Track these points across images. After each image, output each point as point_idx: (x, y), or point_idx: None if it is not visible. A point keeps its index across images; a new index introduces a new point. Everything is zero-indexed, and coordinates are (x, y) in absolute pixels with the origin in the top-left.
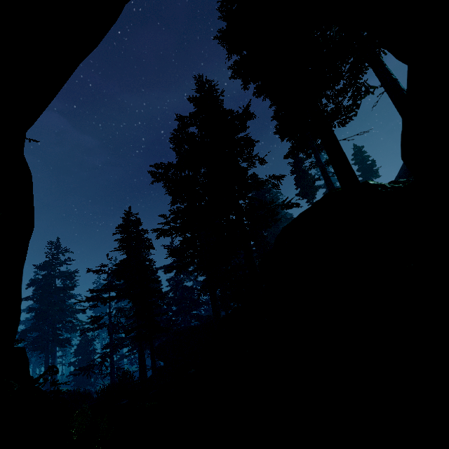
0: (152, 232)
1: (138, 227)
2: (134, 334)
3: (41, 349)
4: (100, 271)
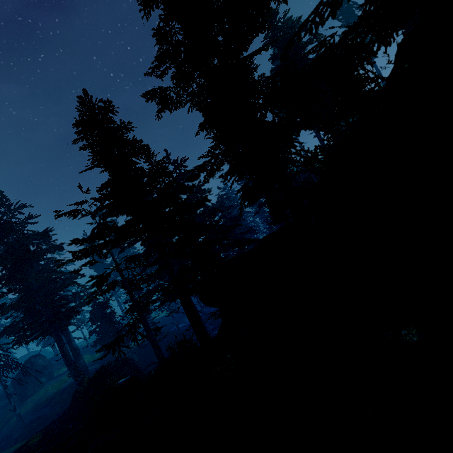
0: (146, 99)
1: (113, 122)
2: (157, 284)
3: (43, 331)
4: (79, 213)
